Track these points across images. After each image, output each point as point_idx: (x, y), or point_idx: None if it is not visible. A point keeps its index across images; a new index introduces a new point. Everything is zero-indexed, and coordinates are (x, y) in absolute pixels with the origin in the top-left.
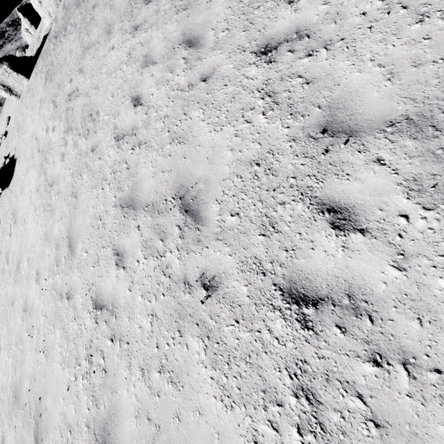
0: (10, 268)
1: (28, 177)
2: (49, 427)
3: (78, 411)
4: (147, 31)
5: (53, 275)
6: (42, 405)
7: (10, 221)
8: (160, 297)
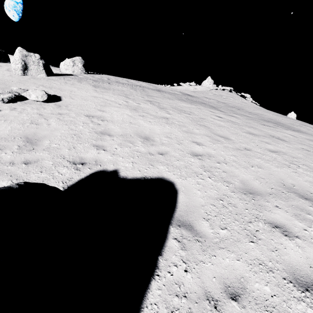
0: (127, 138)
1: (112, 108)
2: (306, 189)
3: (312, 177)
4: (203, 107)
5: (218, 143)
6: (287, 184)
7: (85, 118)
8: (297, 151)
